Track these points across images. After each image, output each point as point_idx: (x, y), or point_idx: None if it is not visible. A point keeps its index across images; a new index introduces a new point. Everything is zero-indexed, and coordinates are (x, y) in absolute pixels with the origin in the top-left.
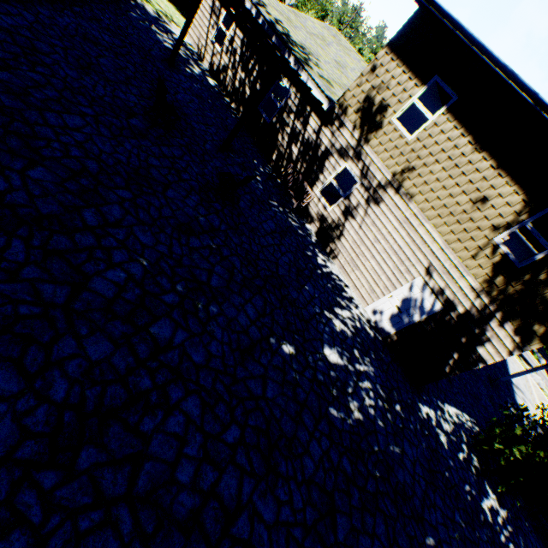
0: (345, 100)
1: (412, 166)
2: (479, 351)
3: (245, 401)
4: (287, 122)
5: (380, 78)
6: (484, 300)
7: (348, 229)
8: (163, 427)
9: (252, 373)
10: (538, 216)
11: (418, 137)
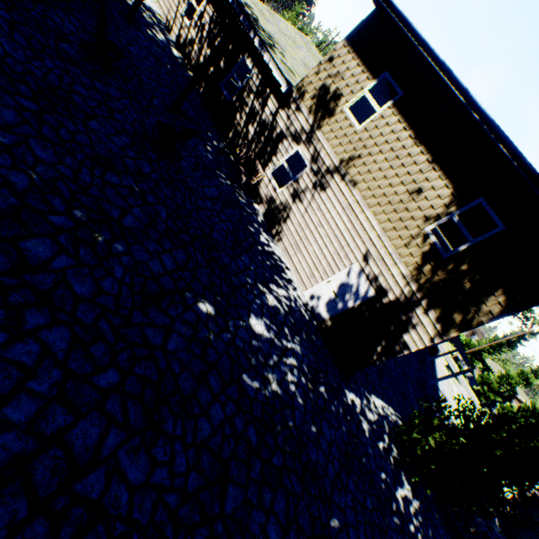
0: (303, 86)
1: (358, 154)
2: (404, 338)
3: (136, 347)
4: (246, 102)
5: (337, 68)
6: (412, 287)
7: (294, 211)
8: (2, 352)
9: (153, 321)
10: (463, 209)
11: (366, 127)
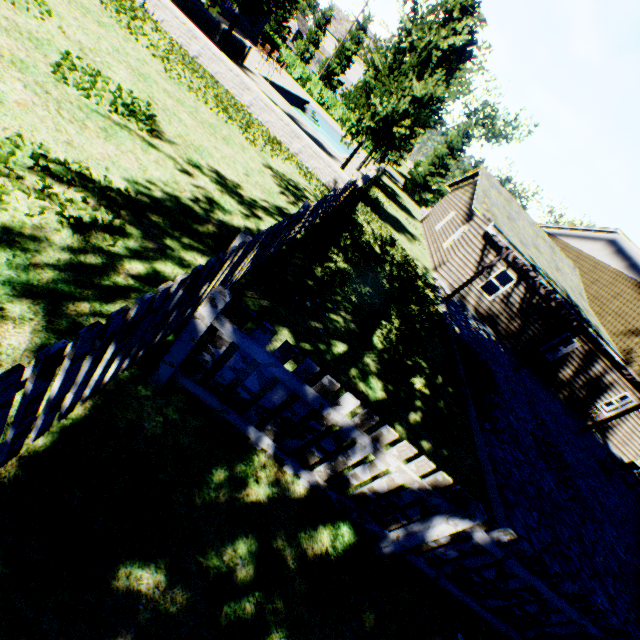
0: (630, 357)
1: None
2: None
3: None
4: (571, 363)
5: None
6: None
7: (622, 426)
8: None
9: None
10: None
11: None
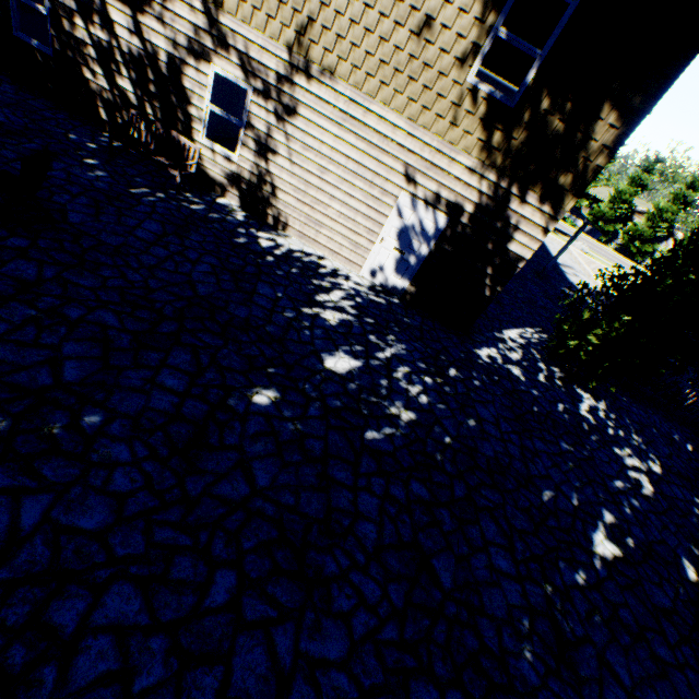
0: None
1: (307, 17)
2: (512, 250)
3: (223, 521)
4: (79, 38)
5: None
6: (491, 178)
7: (277, 174)
8: (66, 690)
9: (217, 472)
10: (507, 9)
11: None
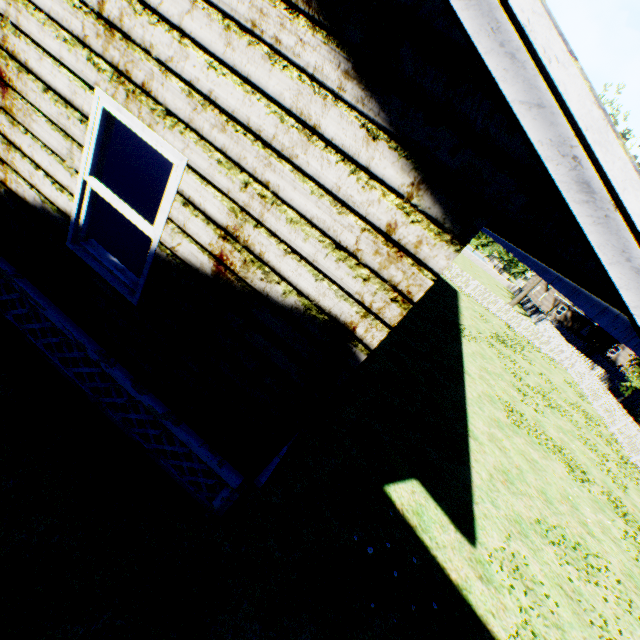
0: None
1: None
2: None
3: None
4: None
5: None
6: None
7: (619, 360)
8: None
9: None
10: None
11: None
